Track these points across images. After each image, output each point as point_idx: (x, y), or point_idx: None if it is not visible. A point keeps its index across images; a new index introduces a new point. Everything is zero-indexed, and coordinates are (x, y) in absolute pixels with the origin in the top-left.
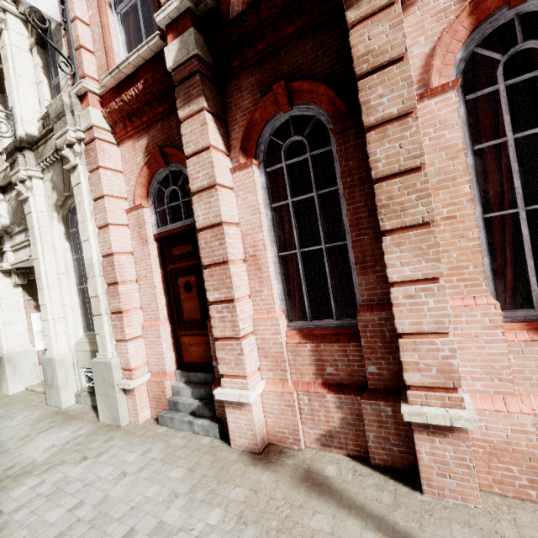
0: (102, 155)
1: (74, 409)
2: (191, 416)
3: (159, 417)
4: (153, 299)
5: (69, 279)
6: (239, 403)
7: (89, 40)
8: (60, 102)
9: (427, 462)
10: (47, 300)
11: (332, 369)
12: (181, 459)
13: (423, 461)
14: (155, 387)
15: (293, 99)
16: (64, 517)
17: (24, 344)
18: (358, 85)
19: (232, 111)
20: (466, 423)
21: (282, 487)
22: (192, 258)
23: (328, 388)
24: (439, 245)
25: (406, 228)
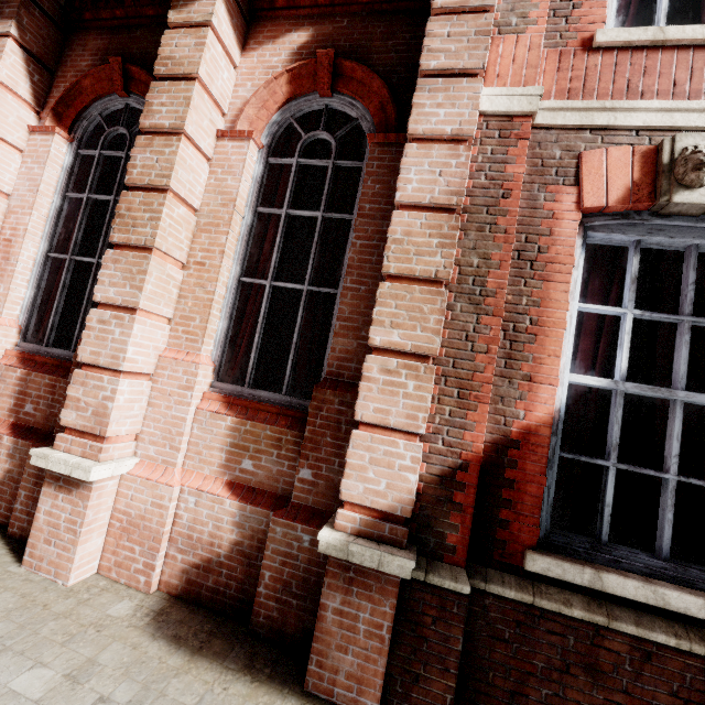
0: None
1: None
2: None
3: None
4: None
5: None
6: None
7: None
8: None
9: (41, 524)
10: None
11: (32, 407)
12: None
13: (38, 522)
14: None
15: (131, 85)
16: None
17: None
18: (151, 84)
19: (66, 66)
20: (82, 473)
21: None
22: None
23: (13, 430)
24: (147, 273)
25: (133, 247)
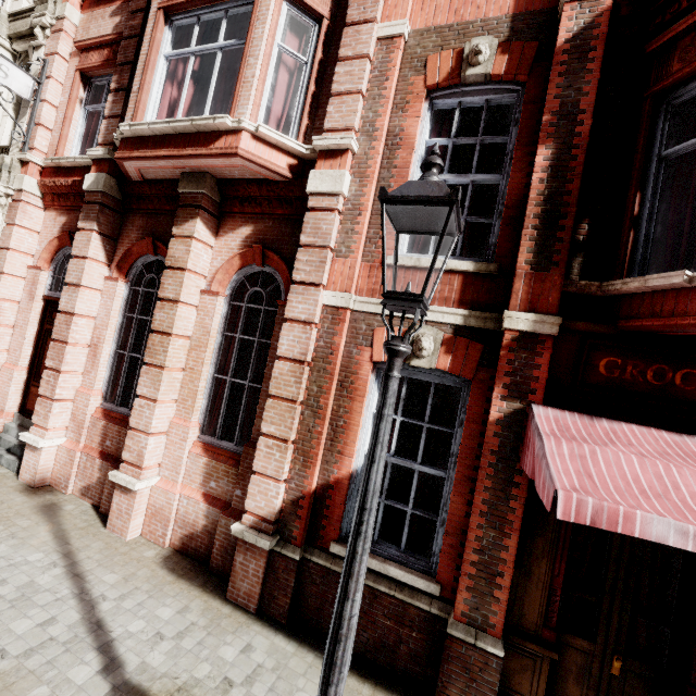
0: (22, 216)
1: None
2: (6, 451)
3: None
4: (20, 347)
5: None
6: (36, 448)
7: (51, 120)
8: (1, 160)
9: (114, 509)
10: None
11: (110, 443)
12: None
13: (113, 508)
14: None
15: (158, 251)
16: None
17: None
18: (164, 271)
19: (124, 236)
20: (132, 486)
21: (24, 506)
22: None
23: (101, 455)
24: (161, 381)
25: (155, 365)
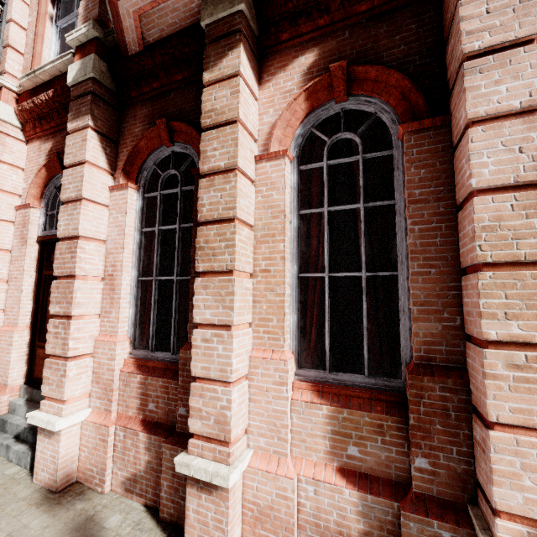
0: (1, 149)
1: None
2: (13, 439)
3: None
4: (17, 303)
5: None
6: (51, 431)
7: (21, 42)
8: None
9: (192, 521)
10: None
11: (153, 405)
12: None
13: (189, 519)
14: None
15: (174, 136)
16: None
17: None
18: (201, 135)
19: (125, 135)
20: (221, 480)
21: (45, 536)
22: None
23: (144, 426)
24: (234, 293)
25: (216, 272)
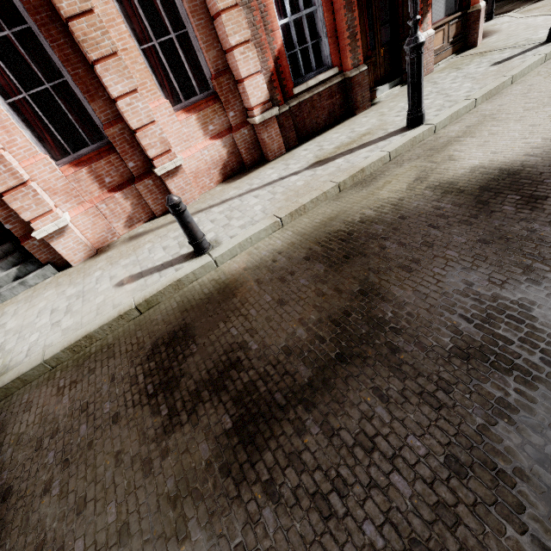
0: None
1: None
2: (17, 281)
3: None
4: None
5: None
6: (60, 232)
7: None
8: None
9: (176, 193)
10: None
11: (109, 179)
12: (42, 292)
13: (175, 193)
14: None
15: None
16: None
17: None
18: None
19: None
20: (180, 162)
21: (123, 247)
22: None
23: (114, 192)
24: (128, 67)
25: (105, 58)
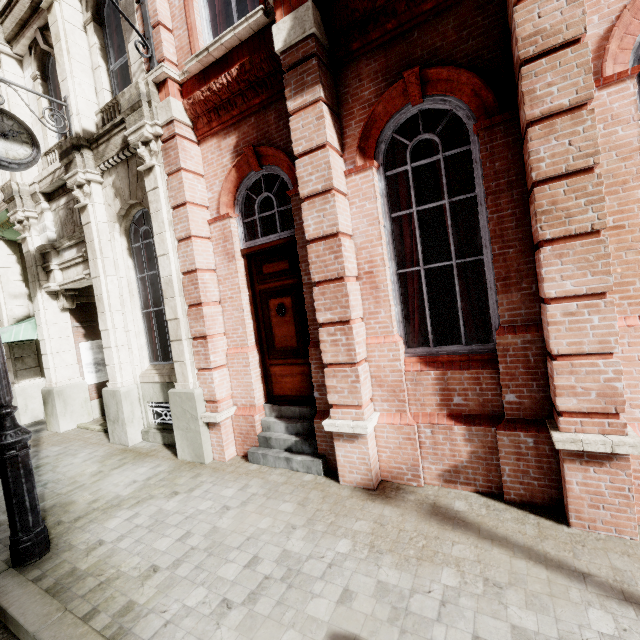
0: (183, 155)
1: (143, 447)
2: (287, 452)
3: (249, 454)
4: (240, 324)
5: (133, 301)
6: (352, 436)
7: (167, 16)
8: (135, 91)
9: (578, 493)
10: (109, 325)
11: (460, 399)
12: (286, 494)
13: (573, 492)
14: (242, 422)
15: (426, 89)
16: (175, 546)
17: (74, 376)
18: (521, 71)
19: (348, 103)
20: (630, 449)
21: (411, 521)
22: (287, 277)
23: (455, 420)
24: (610, 255)
25: (570, 237)
